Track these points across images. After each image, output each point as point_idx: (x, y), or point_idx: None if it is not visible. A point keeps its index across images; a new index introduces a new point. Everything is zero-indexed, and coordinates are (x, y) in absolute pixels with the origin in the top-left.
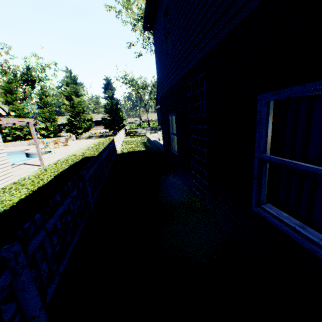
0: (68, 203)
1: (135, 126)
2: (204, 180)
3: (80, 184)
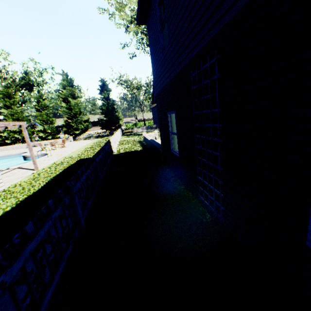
0: (47, 229)
1: (131, 125)
2: (216, 189)
3: (66, 200)
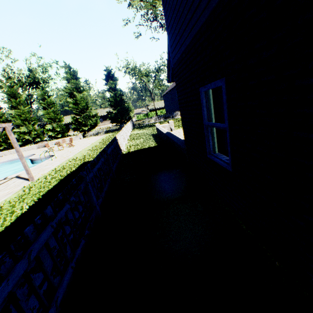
0: None
1: (142, 116)
2: None
3: None
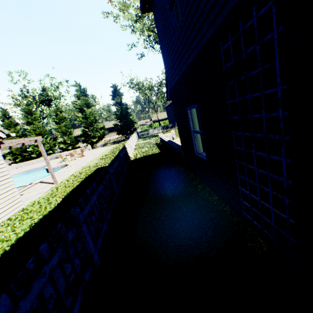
0: (35, 294)
1: (146, 127)
2: (277, 210)
3: (68, 235)
